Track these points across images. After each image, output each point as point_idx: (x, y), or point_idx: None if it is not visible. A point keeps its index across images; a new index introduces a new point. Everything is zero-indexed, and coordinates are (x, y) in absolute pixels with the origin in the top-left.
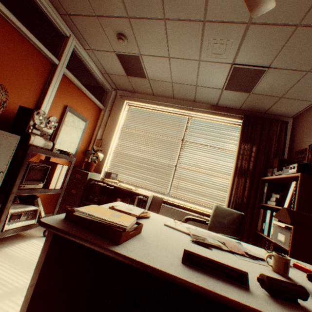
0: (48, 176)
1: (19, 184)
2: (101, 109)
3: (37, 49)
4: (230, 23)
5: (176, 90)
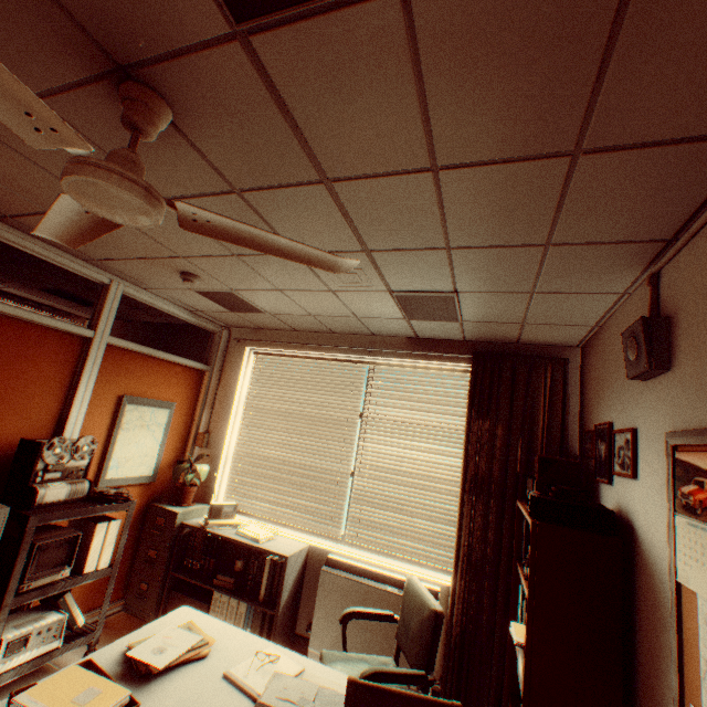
0: (83, 547)
1: (17, 587)
2: (203, 371)
3: (51, 329)
4: (337, 252)
5: (329, 323)
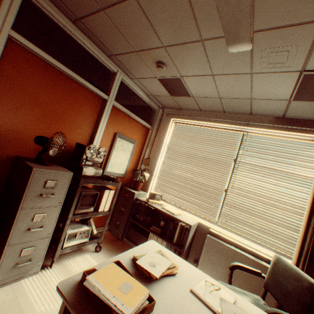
0: (98, 199)
1: (73, 211)
2: (148, 129)
3: (90, 91)
4: (291, 26)
5: (226, 105)
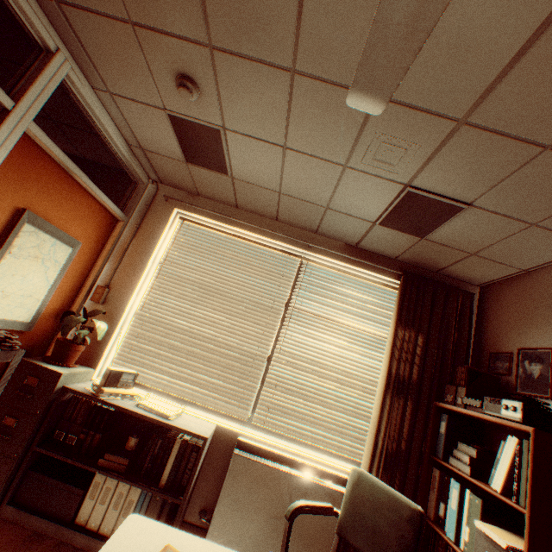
0: None
1: None
2: (117, 219)
3: None
4: (426, 112)
5: (285, 208)
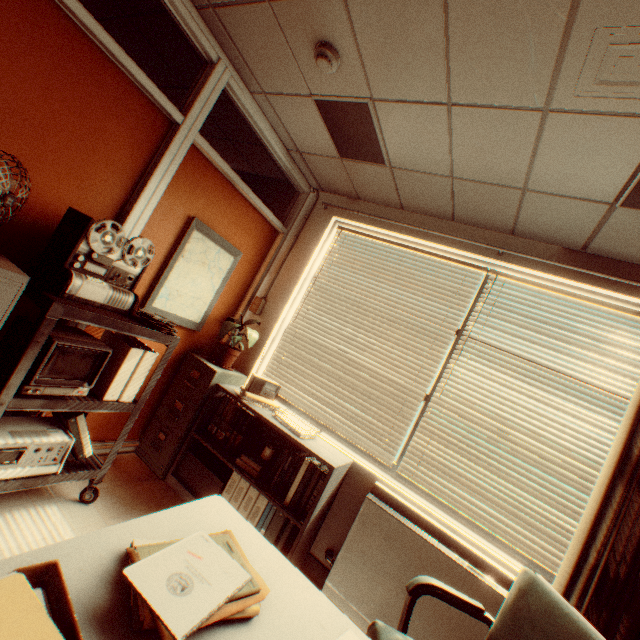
0: (109, 370)
1: (19, 386)
2: (276, 231)
3: (135, 87)
4: None
5: (462, 200)
